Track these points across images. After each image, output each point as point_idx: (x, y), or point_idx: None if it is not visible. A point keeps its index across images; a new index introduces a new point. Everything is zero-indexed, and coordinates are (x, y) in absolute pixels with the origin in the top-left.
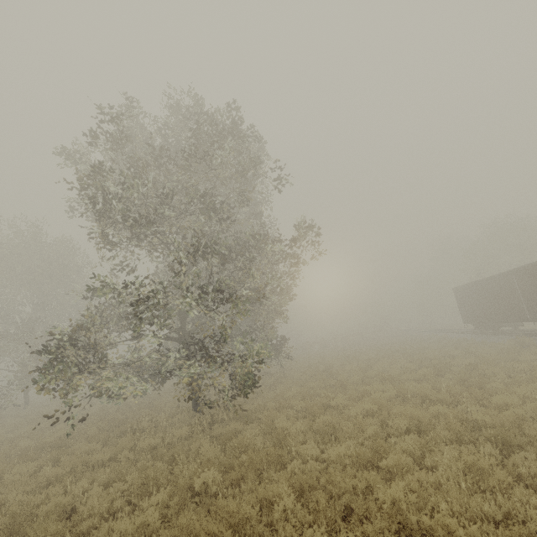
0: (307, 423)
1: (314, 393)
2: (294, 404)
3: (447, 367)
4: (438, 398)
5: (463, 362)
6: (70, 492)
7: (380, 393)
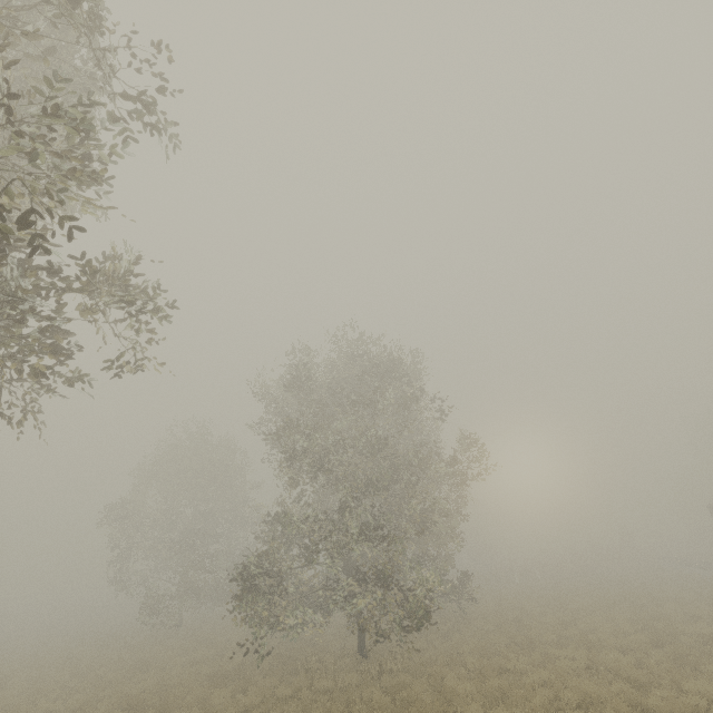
0: (477, 684)
1: (494, 650)
2: (467, 661)
3: (674, 634)
4: (630, 675)
5: (700, 629)
6: None
7: (566, 661)
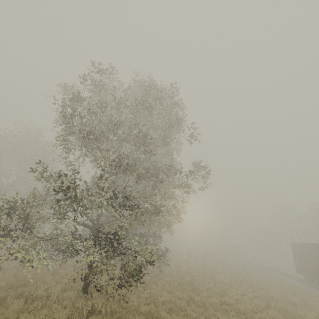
0: None
1: (179, 305)
2: (162, 314)
3: (293, 316)
4: None
5: (307, 315)
6: None
7: None
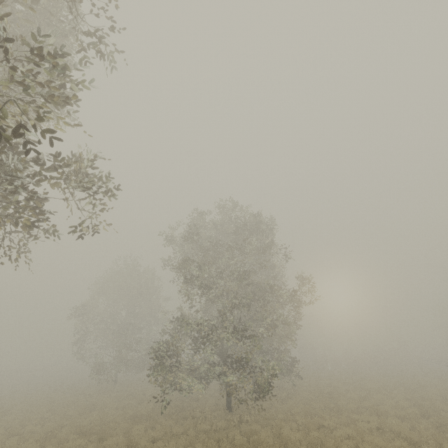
0: (303, 434)
1: (315, 412)
2: (297, 418)
3: (436, 410)
4: (407, 435)
5: None
6: (168, 446)
7: (363, 423)
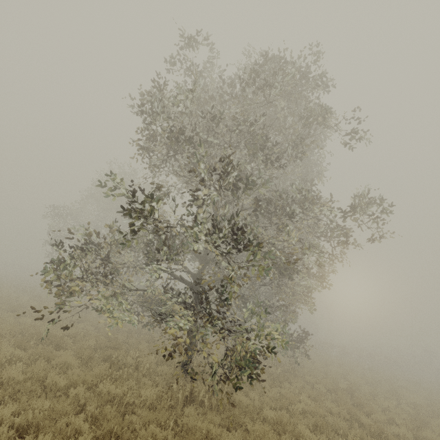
0: None
1: (333, 424)
2: (301, 431)
3: None
4: None
5: None
6: None
7: None
